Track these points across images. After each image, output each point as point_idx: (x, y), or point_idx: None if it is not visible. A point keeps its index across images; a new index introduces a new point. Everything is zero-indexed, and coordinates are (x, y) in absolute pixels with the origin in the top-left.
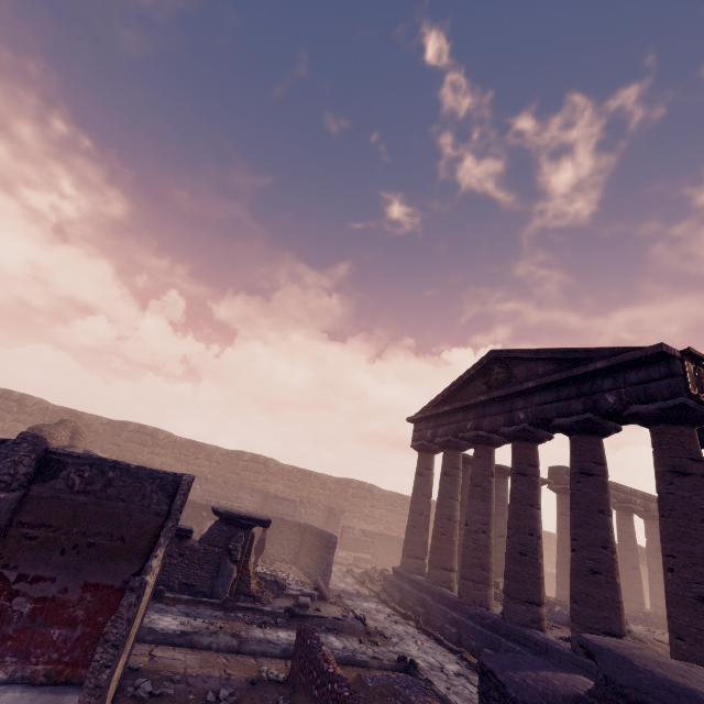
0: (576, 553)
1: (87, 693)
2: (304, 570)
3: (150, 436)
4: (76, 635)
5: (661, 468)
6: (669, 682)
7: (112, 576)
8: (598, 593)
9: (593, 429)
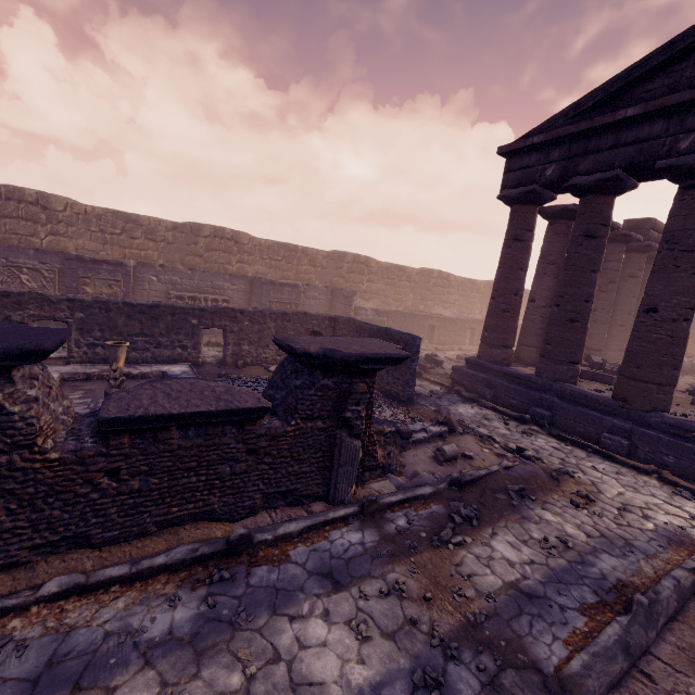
0: None
1: None
2: None
3: (36, 205)
4: None
5: None
6: None
7: None
8: None
9: None
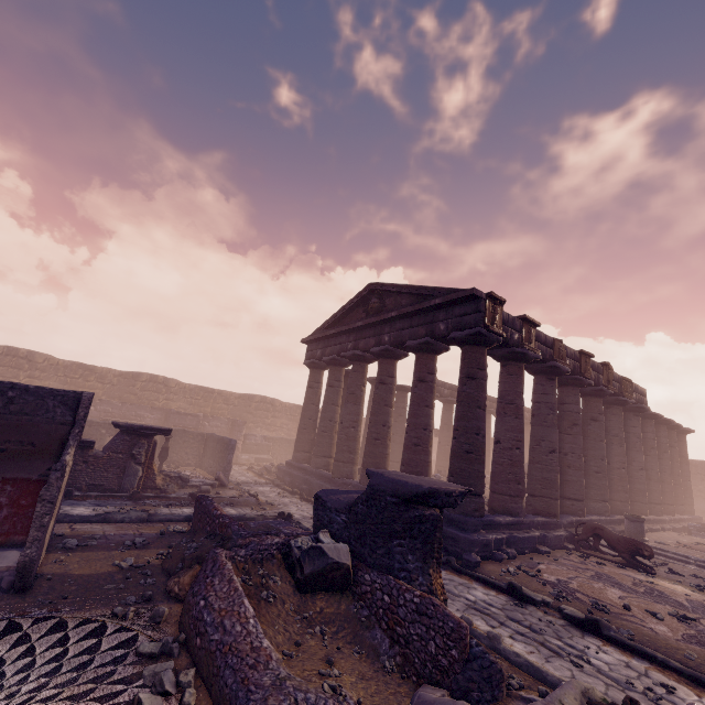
0: (408, 435)
1: (35, 530)
2: (207, 470)
3: (24, 359)
4: (3, 515)
5: (462, 375)
6: (393, 479)
7: (28, 472)
8: (417, 458)
9: (430, 349)
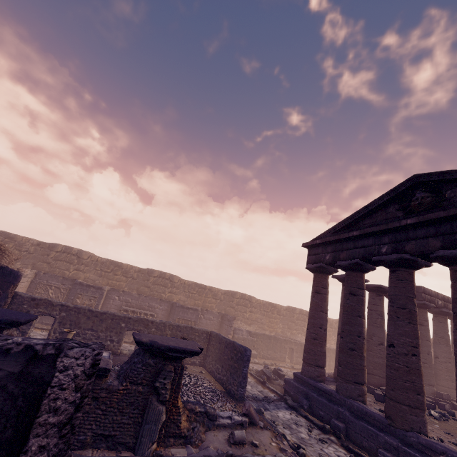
0: None
1: None
2: (214, 375)
3: (75, 255)
4: None
5: None
6: None
7: None
8: None
9: None
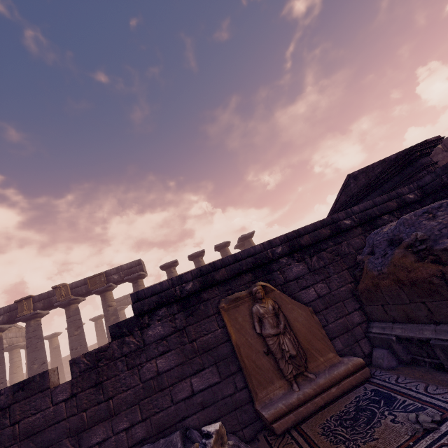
0: None
1: None
2: None
3: None
4: None
5: None
6: None
7: None
8: None
9: None
